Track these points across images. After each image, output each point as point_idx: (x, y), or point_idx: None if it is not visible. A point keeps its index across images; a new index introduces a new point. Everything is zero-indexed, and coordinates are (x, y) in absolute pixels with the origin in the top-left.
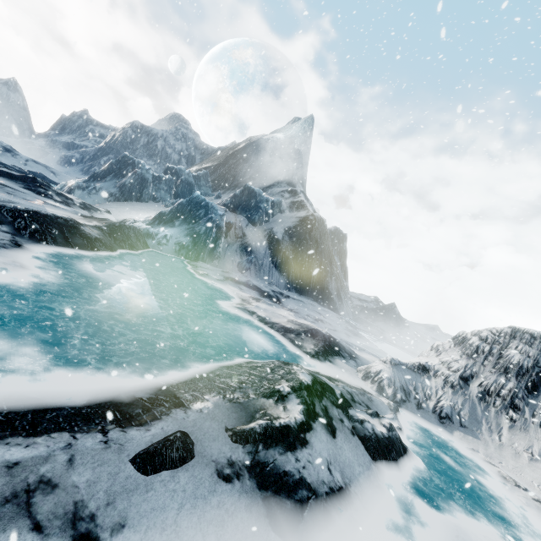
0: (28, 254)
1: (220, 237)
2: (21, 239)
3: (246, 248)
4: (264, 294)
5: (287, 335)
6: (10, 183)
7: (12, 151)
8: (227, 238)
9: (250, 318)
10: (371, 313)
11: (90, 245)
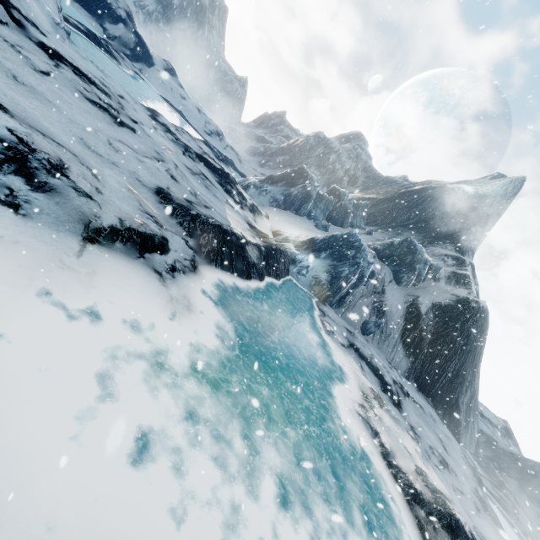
0: (198, 281)
1: (357, 286)
2: (199, 258)
3: (379, 307)
4: (385, 387)
5: (415, 507)
6: (210, 176)
7: (221, 136)
8: (364, 288)
9: (372, 443)
10: (500, 455)
11: (246, 272)
